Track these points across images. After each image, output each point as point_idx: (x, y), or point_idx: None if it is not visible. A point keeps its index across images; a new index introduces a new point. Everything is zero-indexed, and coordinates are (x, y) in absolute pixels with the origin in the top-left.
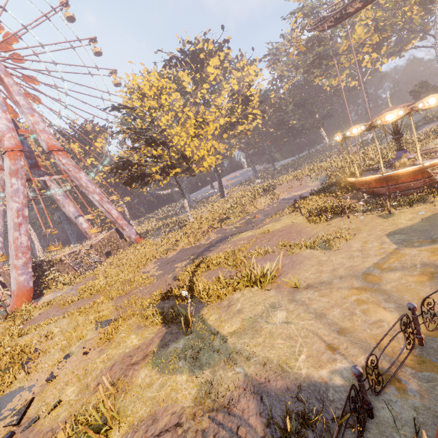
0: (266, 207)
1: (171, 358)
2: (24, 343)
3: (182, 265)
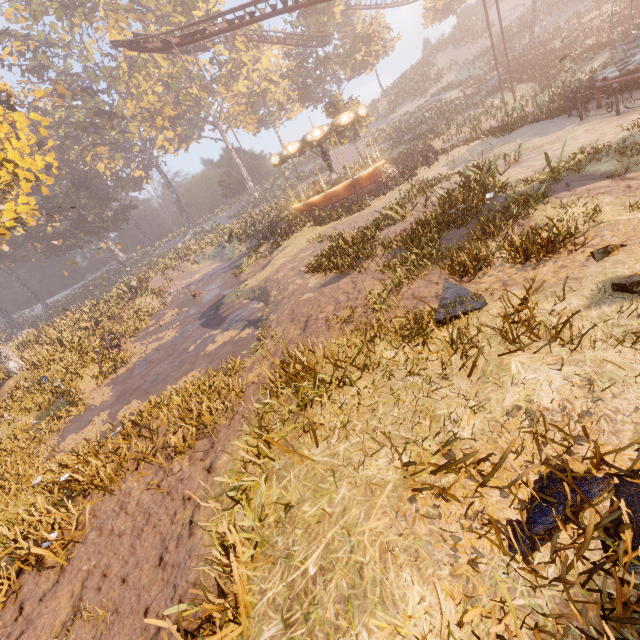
0: (171, 299)
1: (635, 158)
2: (506, 593)
3: (236, 332)
